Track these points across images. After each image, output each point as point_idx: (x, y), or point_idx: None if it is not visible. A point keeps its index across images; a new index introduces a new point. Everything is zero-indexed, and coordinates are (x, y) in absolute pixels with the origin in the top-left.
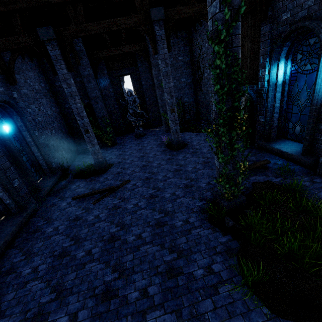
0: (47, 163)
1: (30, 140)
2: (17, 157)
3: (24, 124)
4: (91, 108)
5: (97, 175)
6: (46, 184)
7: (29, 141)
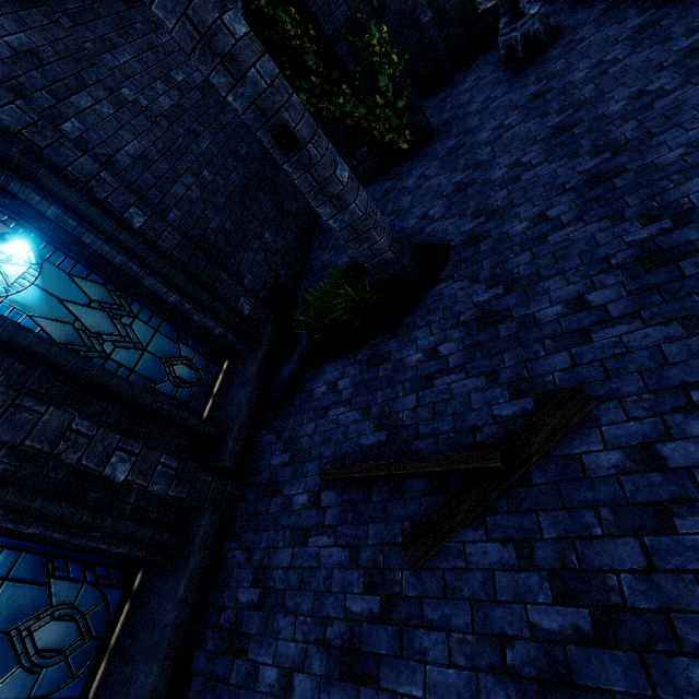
0: (215, 316)
1: (122, 258)
2: (78, 374)
3: (62, 203)
4: (295, 5)
5: (390, 331)
6: (236, 401)
7: (122, 262)
